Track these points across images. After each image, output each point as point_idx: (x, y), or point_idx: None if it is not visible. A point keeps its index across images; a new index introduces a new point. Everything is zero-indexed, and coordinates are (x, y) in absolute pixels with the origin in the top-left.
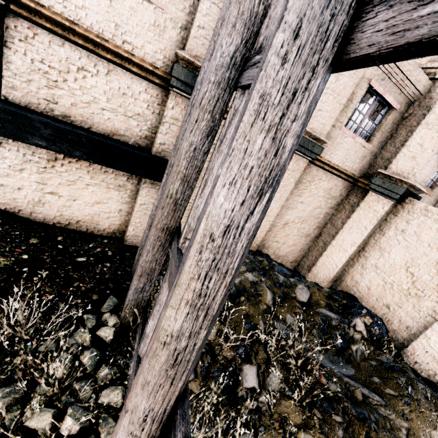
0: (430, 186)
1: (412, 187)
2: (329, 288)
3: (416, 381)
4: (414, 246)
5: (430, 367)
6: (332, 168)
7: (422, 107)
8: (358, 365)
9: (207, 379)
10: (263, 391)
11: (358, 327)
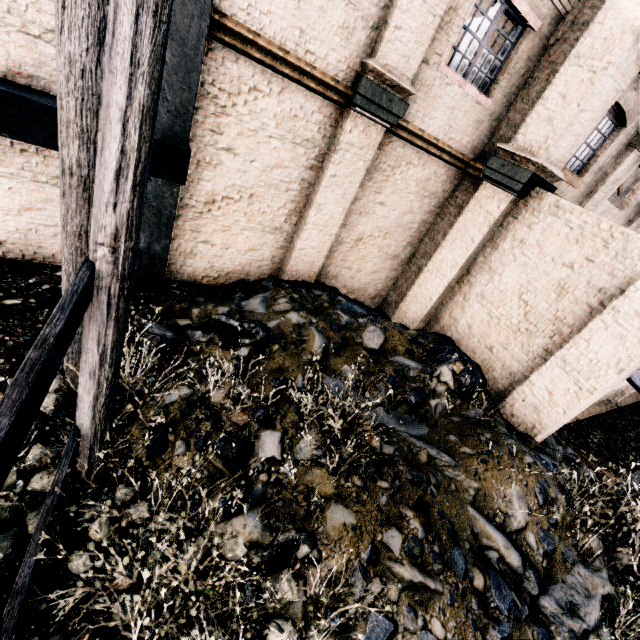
0: (578, 172)
1: (542, 170)
2: (416, 330)
3: (505, 436)
4: (534, 262)
5: (530, 419)
6: (427, 142)
7: (577, 25)
8: (435, 423)
9: (204, 452)
10: (288, 460)
11: (443, 377)
